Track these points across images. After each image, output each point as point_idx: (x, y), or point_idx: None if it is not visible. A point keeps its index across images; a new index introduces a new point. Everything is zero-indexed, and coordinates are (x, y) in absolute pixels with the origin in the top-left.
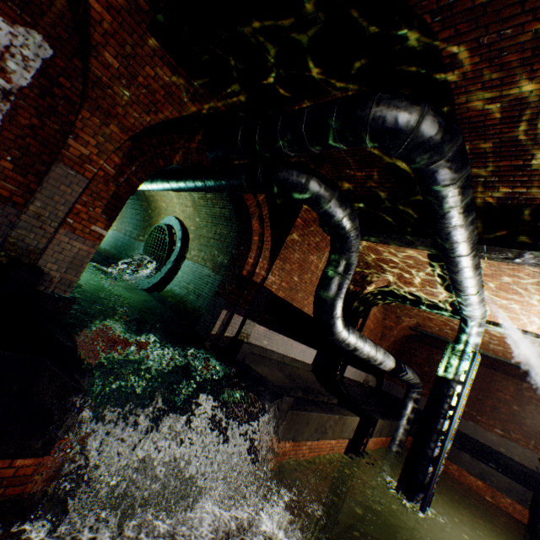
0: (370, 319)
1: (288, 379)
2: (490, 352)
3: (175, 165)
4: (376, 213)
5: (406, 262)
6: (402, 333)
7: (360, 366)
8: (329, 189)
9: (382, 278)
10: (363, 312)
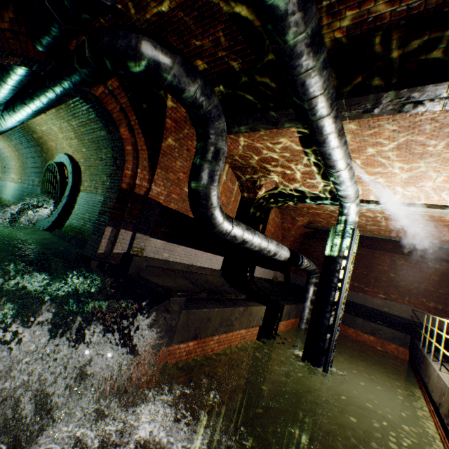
0: (270, 224)
1: (193, 285)
2: (368, 233)
3: (19, 77)
4: (238, 93)
5: (285, 157)
6: (299, 232)
7: (268, 266)
8: (168, 51)
9: (270, 180)
10: (262, 218)
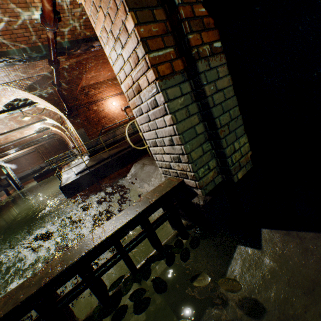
0: None
1: None
2: (11, 159)
3: None
4: None
5: None
6: None
7: None
8: None
9: None
10: None
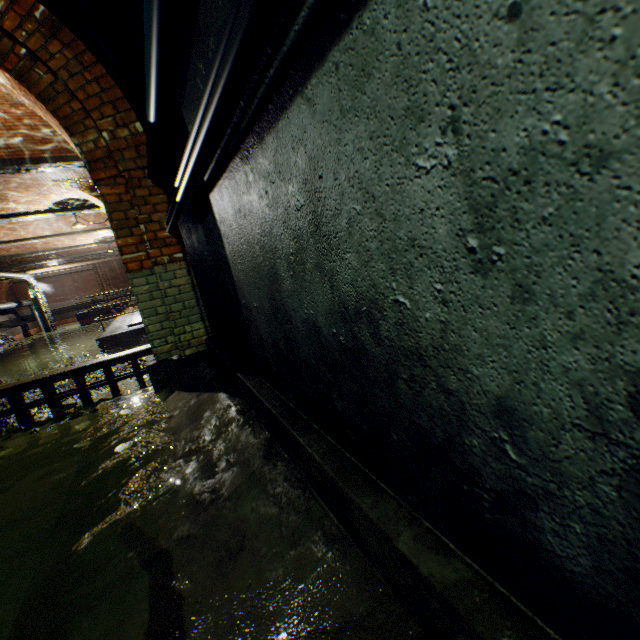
0: None
1: None
2: (49, 275)
3: None
4: None
5: None
6: (9, 287)
7: (3, 314)
8: None
9: None
10: None
